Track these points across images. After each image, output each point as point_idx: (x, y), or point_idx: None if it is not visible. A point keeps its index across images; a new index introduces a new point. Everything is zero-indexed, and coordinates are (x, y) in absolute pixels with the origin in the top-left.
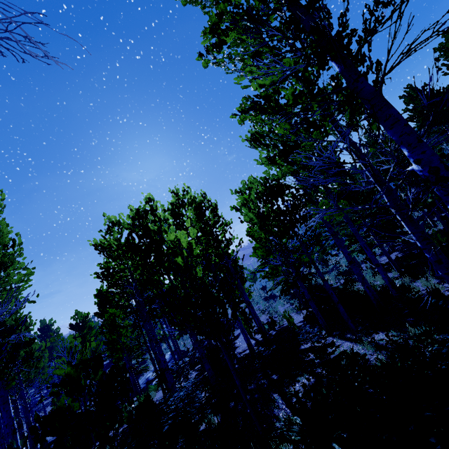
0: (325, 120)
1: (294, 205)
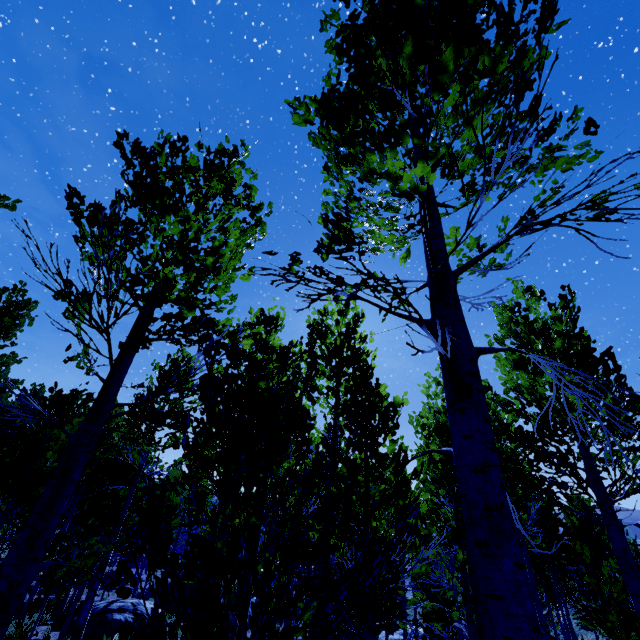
0: None
1: None
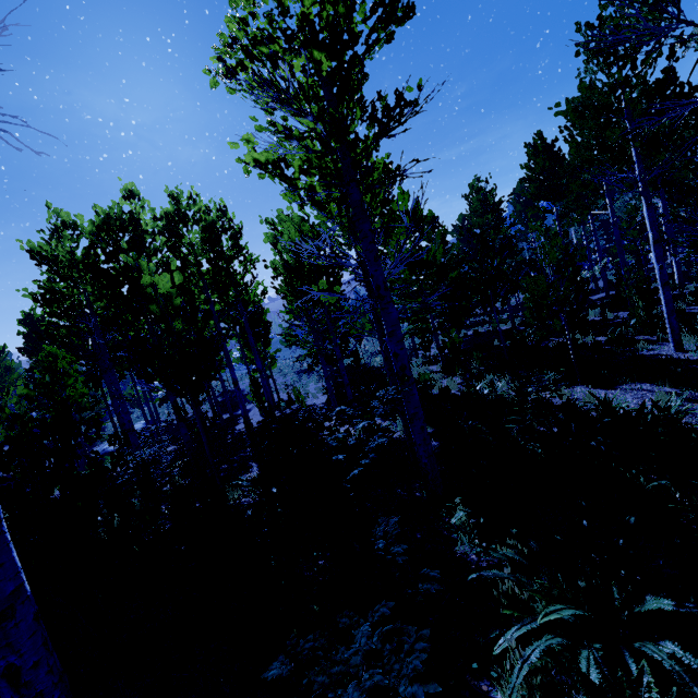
0: (329, 204)
1: (324, 267)
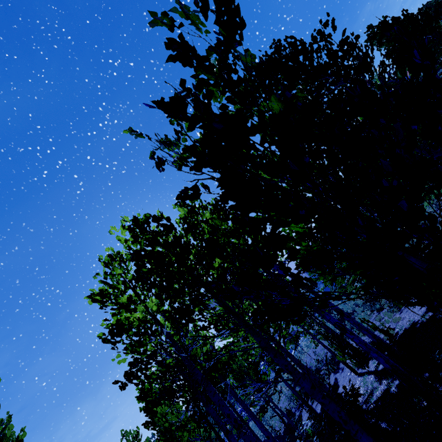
0: None
1: None
